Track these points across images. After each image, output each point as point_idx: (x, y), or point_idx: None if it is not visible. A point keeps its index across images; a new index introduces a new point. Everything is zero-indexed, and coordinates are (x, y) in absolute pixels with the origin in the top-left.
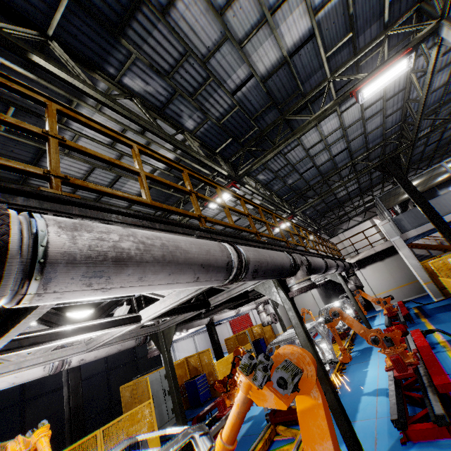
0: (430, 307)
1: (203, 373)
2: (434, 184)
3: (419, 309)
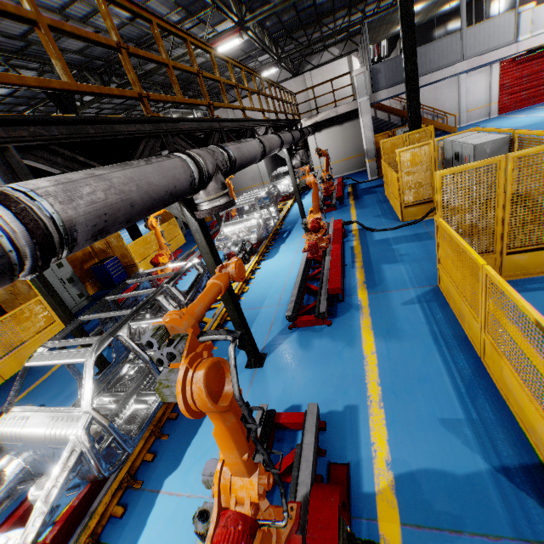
0: (363, 187)
1: (114, 257)
2: (438, 16)
3: (354, 187)
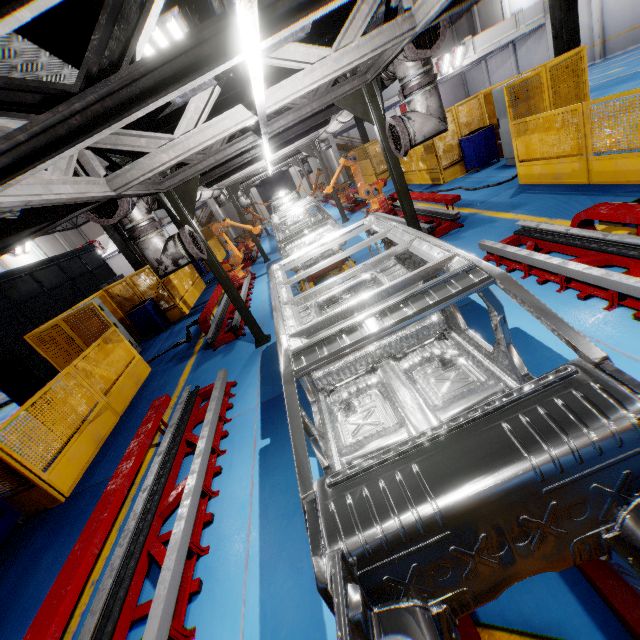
0: None
1: None
2: None
3: None
